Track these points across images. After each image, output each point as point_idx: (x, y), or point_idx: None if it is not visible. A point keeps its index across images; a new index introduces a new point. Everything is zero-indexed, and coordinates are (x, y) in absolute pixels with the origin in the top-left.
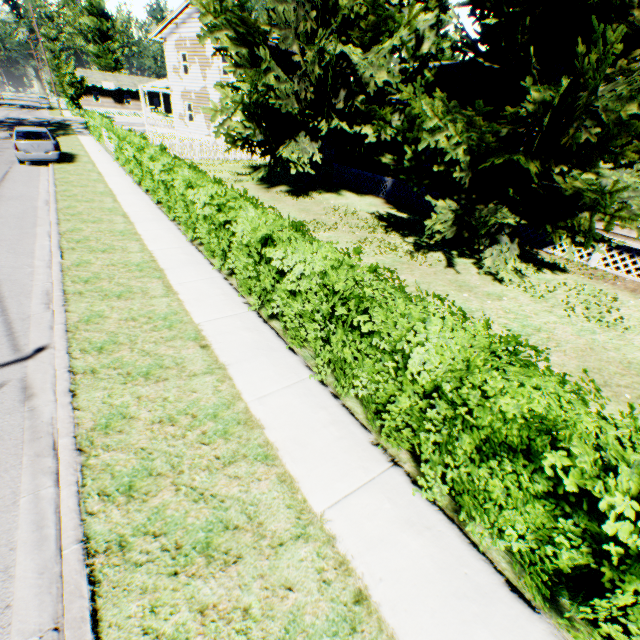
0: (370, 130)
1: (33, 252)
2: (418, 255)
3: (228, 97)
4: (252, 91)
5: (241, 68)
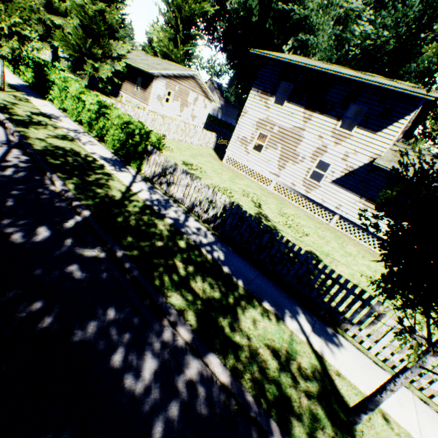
0: None
1: None
2: None
3: None
4: None
5: None
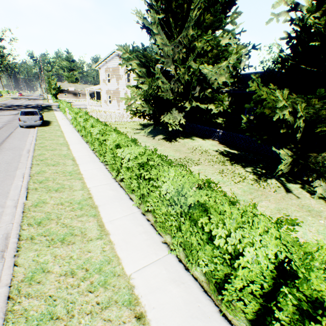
0: (213, 106)
1: (8, 192)
2: (261, 182)
3: (134, 92)
4: (149, 88)
5: (142, 78)
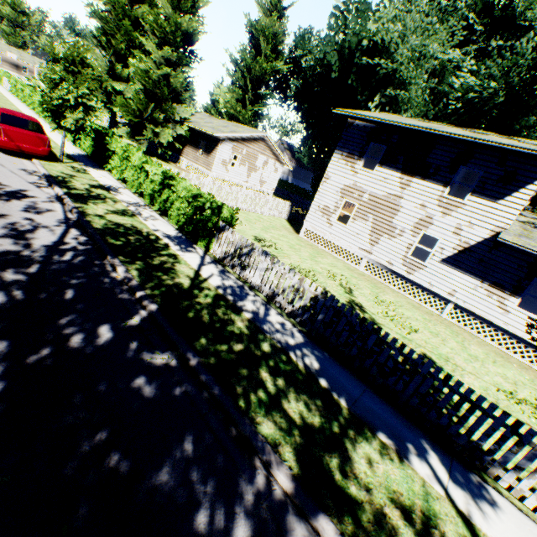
0: None
1: None
2: None
3: None
4: None
5: None
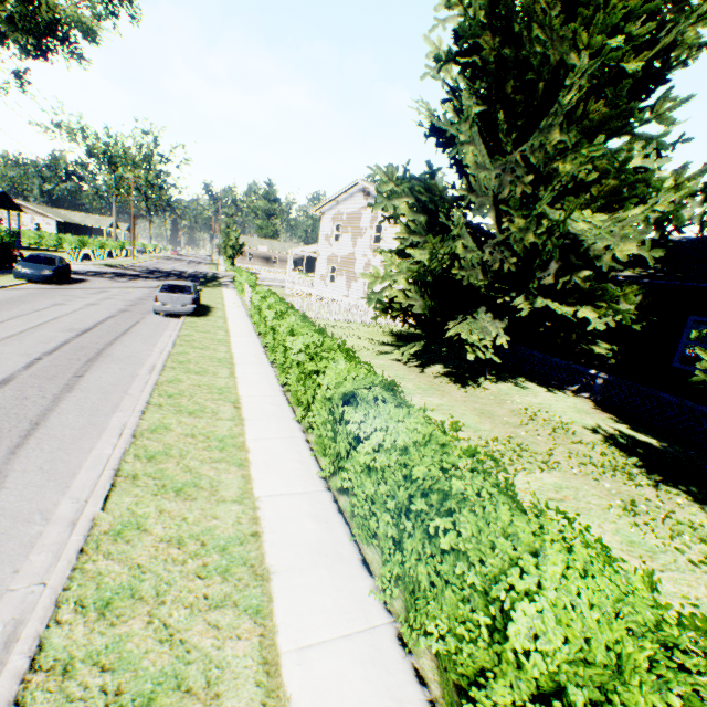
0: (591, 312)
1: (75, 472)
2: None
3: (394, 263)
4: (433, 258)
5: (415, 234)
